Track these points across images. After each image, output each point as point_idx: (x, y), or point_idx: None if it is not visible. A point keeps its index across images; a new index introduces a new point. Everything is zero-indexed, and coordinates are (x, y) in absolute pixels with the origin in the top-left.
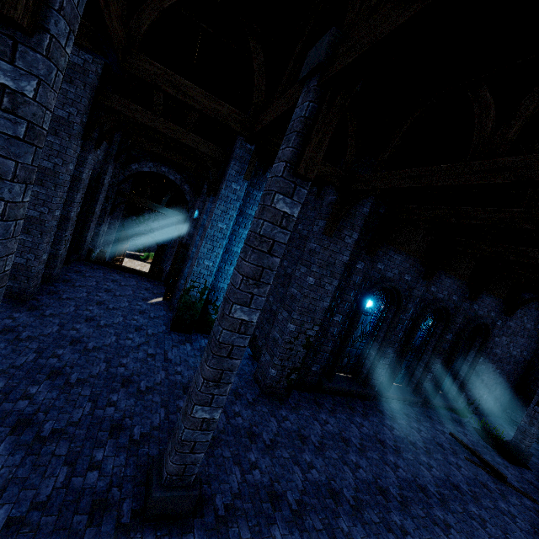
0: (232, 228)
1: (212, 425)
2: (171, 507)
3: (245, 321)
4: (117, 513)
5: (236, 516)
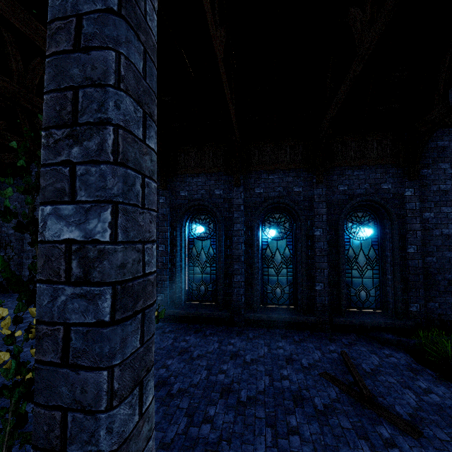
0: None
1: None
2: None
3: None
4: None
5: None
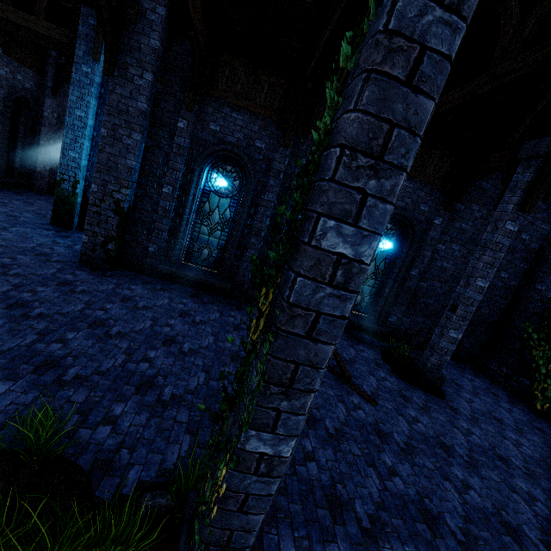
0: (97, 119)
1: None
2: None
3: None
4: None
5: None
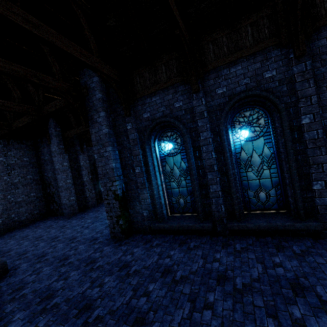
0: None
1: None
2: None
3: None
4: None
5: None
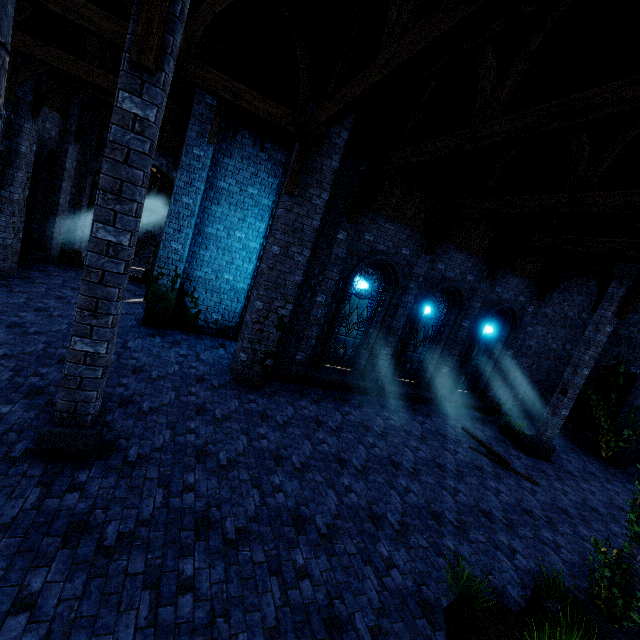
0: (202, 205)
1: (99, 361)
2: (65, 444)
3: (113, 243)
4: (8, 449)
5: (148, 463)
